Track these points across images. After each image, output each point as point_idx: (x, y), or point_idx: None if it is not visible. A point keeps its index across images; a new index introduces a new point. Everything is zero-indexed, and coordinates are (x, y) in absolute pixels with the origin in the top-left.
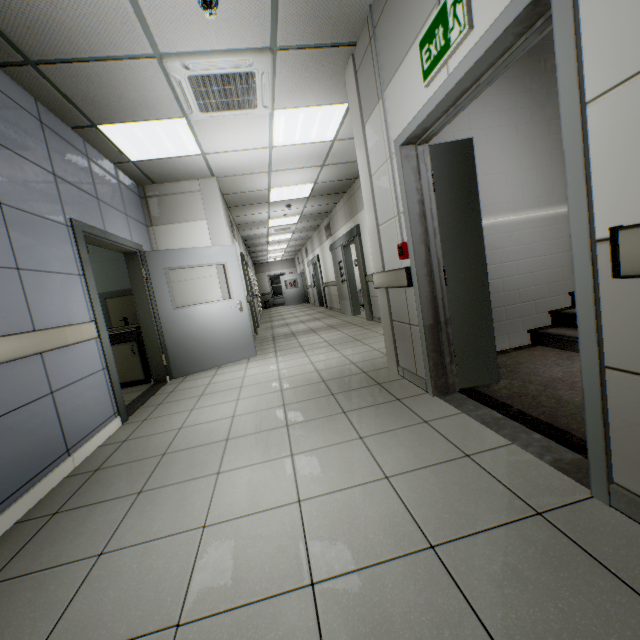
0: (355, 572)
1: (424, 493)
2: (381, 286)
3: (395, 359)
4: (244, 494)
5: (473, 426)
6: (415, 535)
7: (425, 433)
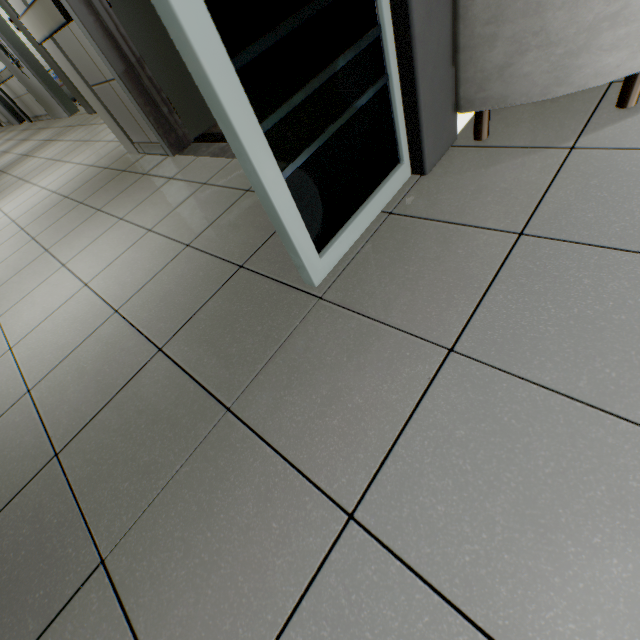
0: (143, 288)
1: (179, 223)
2: (43, 37)
3: (126, 137)
4: (34, 312)
5: (207, 162)
6: (177, 247)
7: (173, 187)
